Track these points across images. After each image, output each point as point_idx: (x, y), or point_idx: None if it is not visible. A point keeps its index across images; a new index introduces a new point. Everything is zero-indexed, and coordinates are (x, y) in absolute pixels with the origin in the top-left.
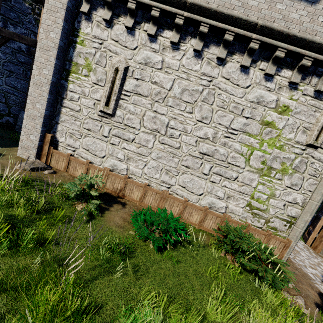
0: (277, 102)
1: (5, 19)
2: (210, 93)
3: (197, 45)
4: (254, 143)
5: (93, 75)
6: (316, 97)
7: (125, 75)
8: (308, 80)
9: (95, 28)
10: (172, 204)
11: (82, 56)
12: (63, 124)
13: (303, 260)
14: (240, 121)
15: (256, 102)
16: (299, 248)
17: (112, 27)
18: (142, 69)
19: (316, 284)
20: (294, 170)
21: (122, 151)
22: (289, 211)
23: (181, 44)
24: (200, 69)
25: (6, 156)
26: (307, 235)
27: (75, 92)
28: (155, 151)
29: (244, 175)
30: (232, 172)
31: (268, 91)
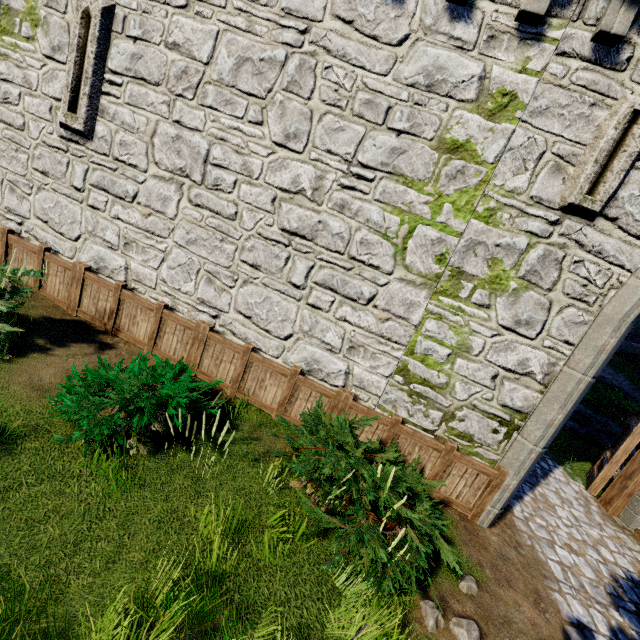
0: (484, 82)
1: None
2: (304, 66)
3: None
4: (418, 203)
5: (43, 36)
6: (600, 60)
7: (109, 31)
8: (576, 8)
9: None
10: (221, 357)
11: None
12: None
13: (555, 527)
14: (381, 144)
15: (423, 85)
16: (561, 497)
17: None
18: (144, 11)
19: (556, 594)
20: (525, 283)
21: (114, 224)
22: (508, 395)
23: None
24: (278, 0)
25: None
26: (596, 470)
27: (11, 81)
28: (182, 226)
29: (390, 291)
30: (361, 284)
31: (457, 49)
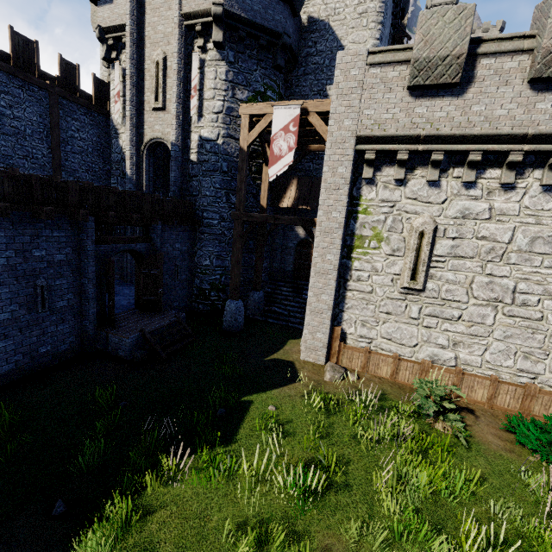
0: None
1: (227, 192)
2: None
3: (549, 179)
4: None
5: (386, 245)
6: None
7: (434, 237)
8: None
9: (381, 190)
10: (548, 403)
11: (367, 226)
12: (351, 311)
13: None
14: None
15: None
16: None
17: (405, 184)
18: (459, 224)
19: None
20: None
21: (444, 334)
22: None
23: (518, 180)
24: None
25: (297, 364)
26: None
27: (362, 270)
28: (498, 329)
29: None
30: None
31: None
